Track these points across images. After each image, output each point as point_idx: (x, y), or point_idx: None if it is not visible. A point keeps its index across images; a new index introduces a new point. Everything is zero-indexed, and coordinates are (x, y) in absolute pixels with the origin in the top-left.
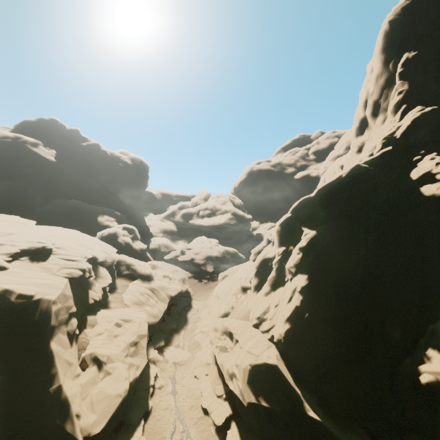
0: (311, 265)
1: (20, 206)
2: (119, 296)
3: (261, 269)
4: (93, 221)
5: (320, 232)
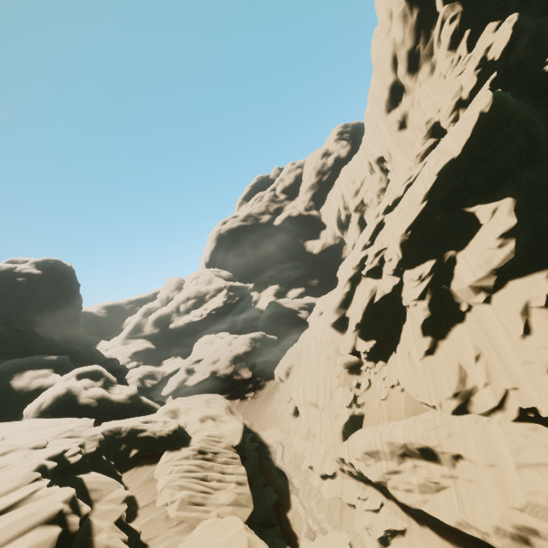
0: (536, 252)
1: None
2: (153, 514)
3: (374, 323)
4: (4, 393)
5: (518, 195)
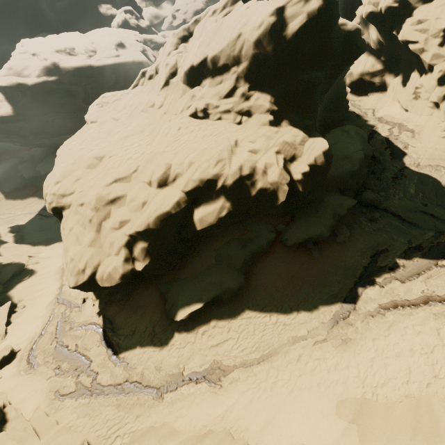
0: None
1: (49, 24)
2: None
3: None
4: (99, 15)
5: None
